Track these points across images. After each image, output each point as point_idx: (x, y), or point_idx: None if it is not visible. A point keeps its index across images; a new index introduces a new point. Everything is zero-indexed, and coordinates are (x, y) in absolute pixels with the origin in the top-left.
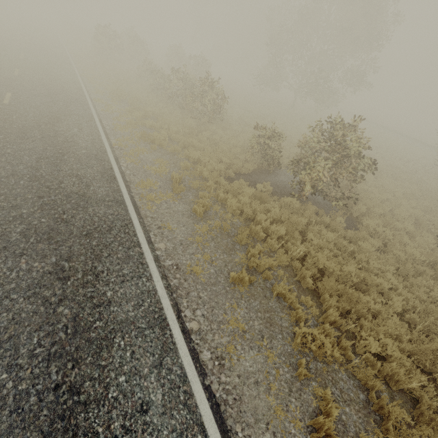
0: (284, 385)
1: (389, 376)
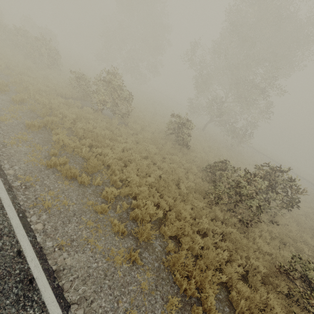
0: (43, 156)
1: (105, 162)
